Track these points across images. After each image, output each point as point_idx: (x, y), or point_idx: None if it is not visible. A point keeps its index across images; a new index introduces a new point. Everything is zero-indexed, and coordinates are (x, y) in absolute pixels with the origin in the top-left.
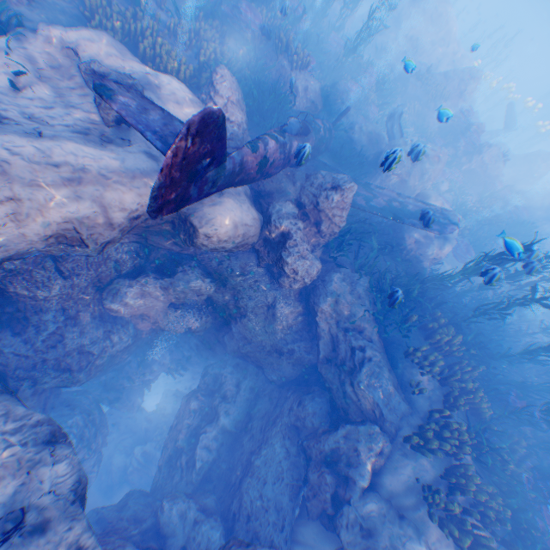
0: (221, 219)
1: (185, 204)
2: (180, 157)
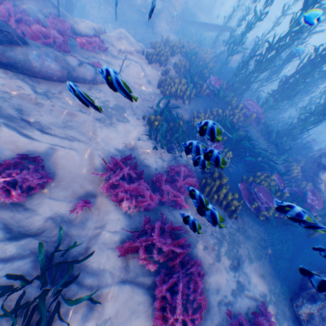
0: None
1: None
2: None
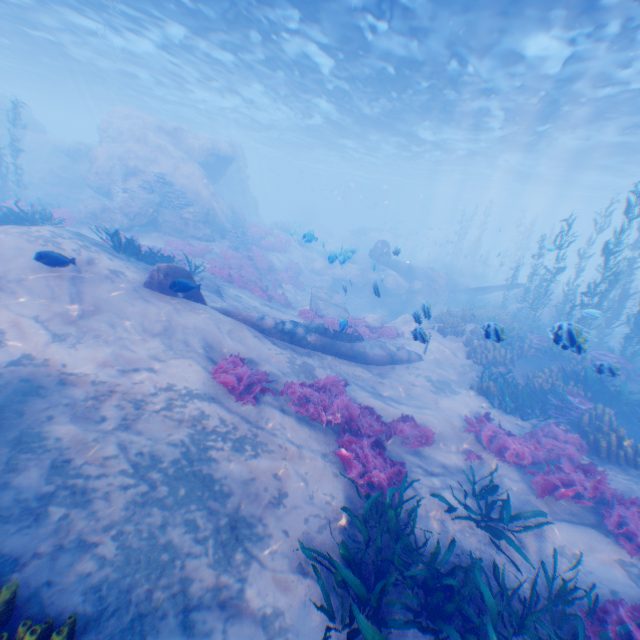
0: (392, 278)
1: (379, 263)
2: (377, 247)
